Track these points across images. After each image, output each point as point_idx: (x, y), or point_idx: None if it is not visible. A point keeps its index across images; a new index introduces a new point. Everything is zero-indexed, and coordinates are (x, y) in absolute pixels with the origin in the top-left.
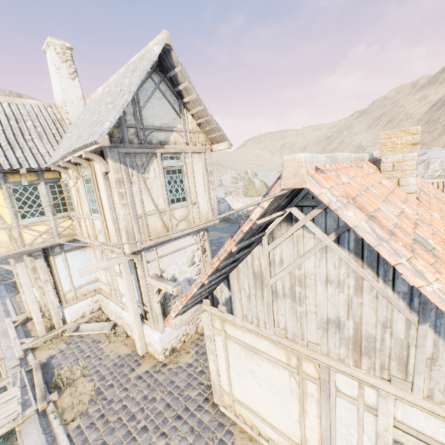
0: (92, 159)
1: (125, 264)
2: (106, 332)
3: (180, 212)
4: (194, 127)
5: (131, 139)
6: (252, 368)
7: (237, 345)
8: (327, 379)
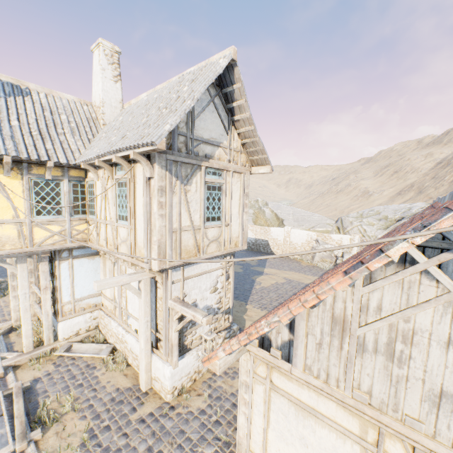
0: (139, 161)
1: (146, 281)
2: (103, 356)
3: (213, 232)
4: (238, 146)
5: (179, 147)
6: (302, 434)
7: (286, 400)
8: None
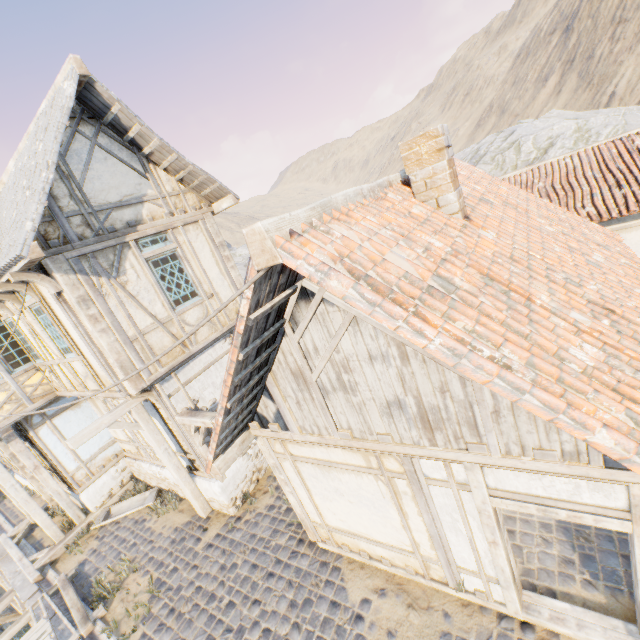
0: (29, 281)
1: (138, 409)
2: (149, 504)
3: (194, 314)
4: (174, 187)
5: (79, 233)
6: (335, 486)
7: (309, 465)
8: (413, 469)
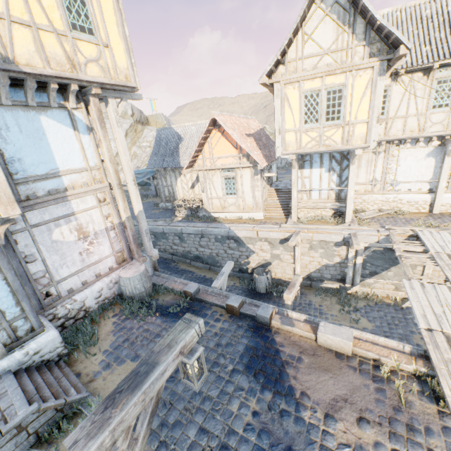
0: None
1: None
2: (389, 212)
3: None
4: None
5: None
6: None
7: None
8: None
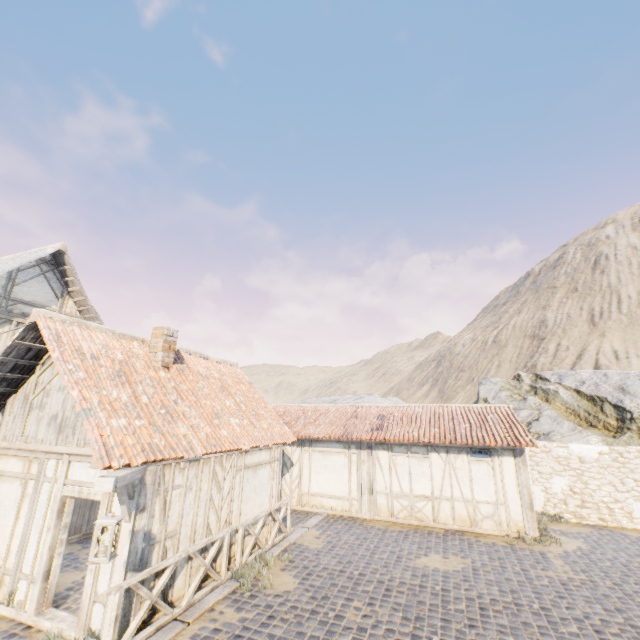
0: None
1: None
2: None
3: None
4: (74, 312)
5: None
6: None
7: None
8: (42, 469)
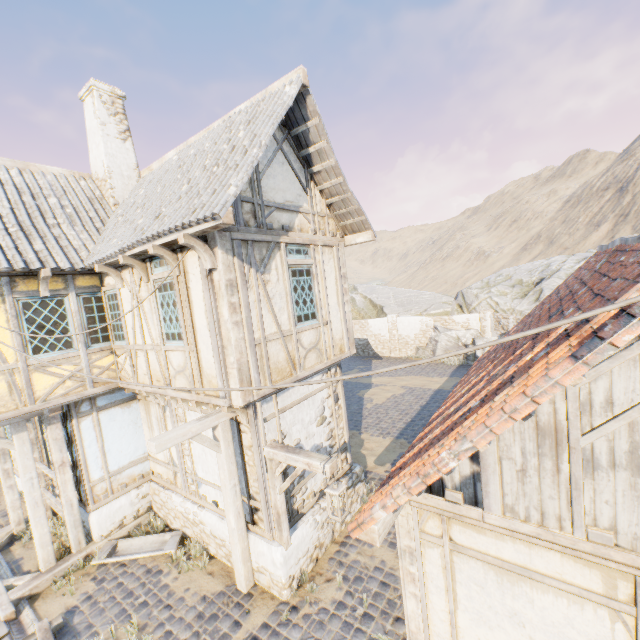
0: (193, 248)
1: (225, 426)
2: (169, 551)
3: (308, 336)
4: (322, 209)
5: (245, 219)
6: (513, 608)
7: (478, 563)
8: None
